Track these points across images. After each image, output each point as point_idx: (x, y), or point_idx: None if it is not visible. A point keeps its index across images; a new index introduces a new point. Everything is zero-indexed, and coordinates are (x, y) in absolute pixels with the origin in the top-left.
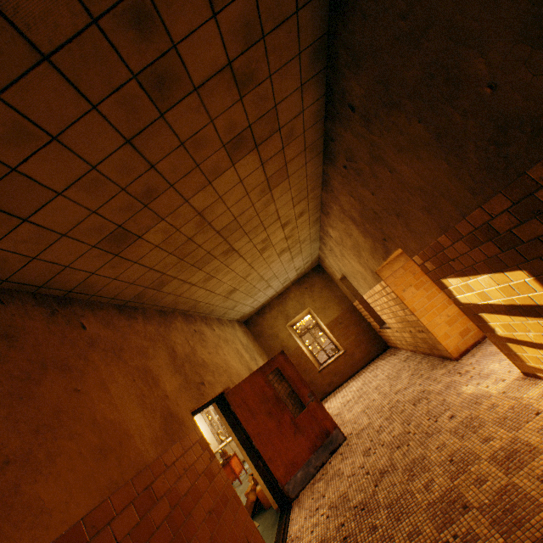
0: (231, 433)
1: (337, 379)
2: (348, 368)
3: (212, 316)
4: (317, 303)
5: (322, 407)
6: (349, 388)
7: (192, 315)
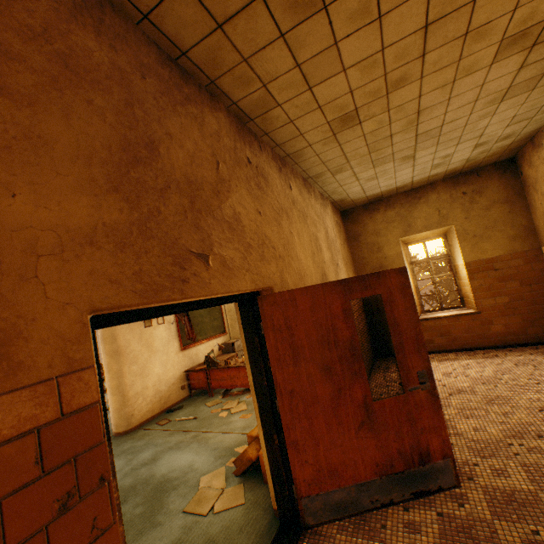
0: (247, 363)
1: (440, 342)
2: (467, 337)
3: (296, 169)
4: (471, 224)
5: (437, 409)
6: (460, 366)
7: (257, 136)
